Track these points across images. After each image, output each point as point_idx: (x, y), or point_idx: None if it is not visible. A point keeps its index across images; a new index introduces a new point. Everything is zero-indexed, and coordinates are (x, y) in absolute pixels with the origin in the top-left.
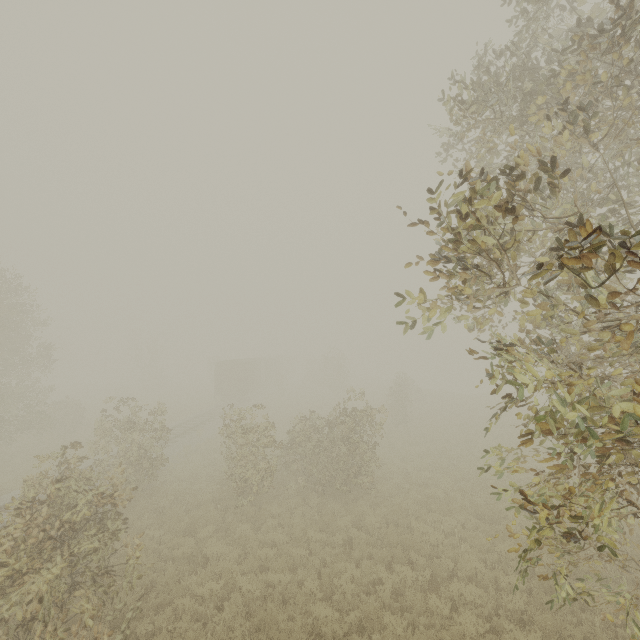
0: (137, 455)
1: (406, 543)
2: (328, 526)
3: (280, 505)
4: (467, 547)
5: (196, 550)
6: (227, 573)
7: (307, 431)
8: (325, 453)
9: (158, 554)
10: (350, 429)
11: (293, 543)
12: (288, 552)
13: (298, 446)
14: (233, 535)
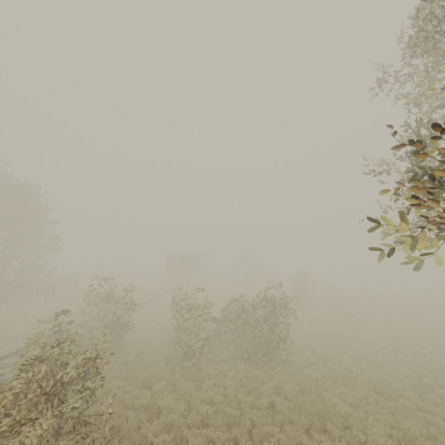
0: (111, 321)
1: (321, 413)
2: (254, 389)
3: (215, 368)
4: (373, 421)
5: (152, 402)
6: (176, 426)
7: (237, 311)
8: (250, 329)
9: (123, 401)
10: (271, 312)
11: (227, 402)
12: (223, 410)
13: (229, 321)
14: (180, 391)
